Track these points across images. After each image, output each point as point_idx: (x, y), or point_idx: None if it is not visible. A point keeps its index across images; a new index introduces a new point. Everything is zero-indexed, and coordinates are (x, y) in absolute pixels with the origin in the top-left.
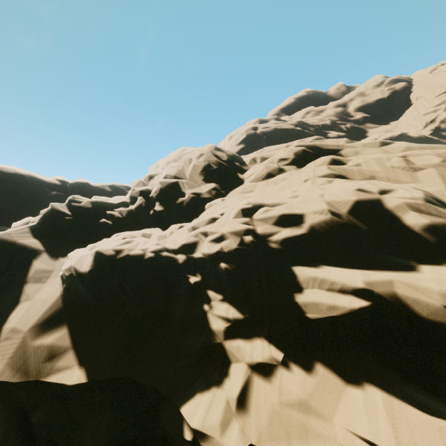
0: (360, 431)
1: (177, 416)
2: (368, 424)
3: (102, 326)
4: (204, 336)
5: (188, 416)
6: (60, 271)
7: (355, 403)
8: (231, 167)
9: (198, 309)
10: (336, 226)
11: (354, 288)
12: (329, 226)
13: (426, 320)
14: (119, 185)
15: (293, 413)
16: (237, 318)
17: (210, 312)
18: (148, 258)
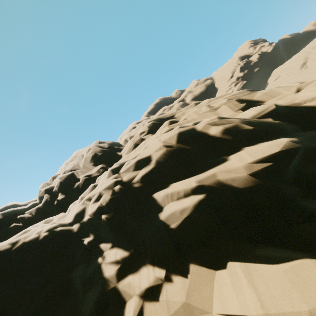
0: (233, 310)
1: None
2: (237, 298)
3: None
4: (99, 287)
5: None
6: None
7: (225, 284)
8: (112, 150)
9: (94, 264)
10: (171, 154)
11: (192, 189)
12: (167, 155)
13: (244, 190)
14: None
15: None
16: (124, 257)
17: (103, 263)
18: (42, 238)
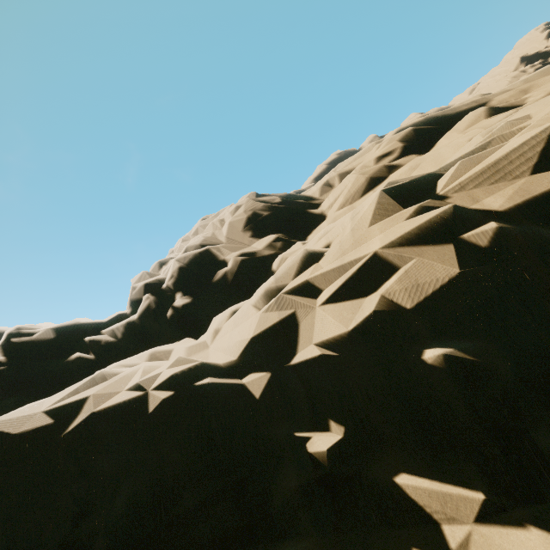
0: None
1: None
2: None
3: None
4: None
5: None
6: None
7: None
8: (293, 207)
9: None
10: None
11: None
12: None
13: None
14: None
15: None
16: None
17: None
18: (156, 413)
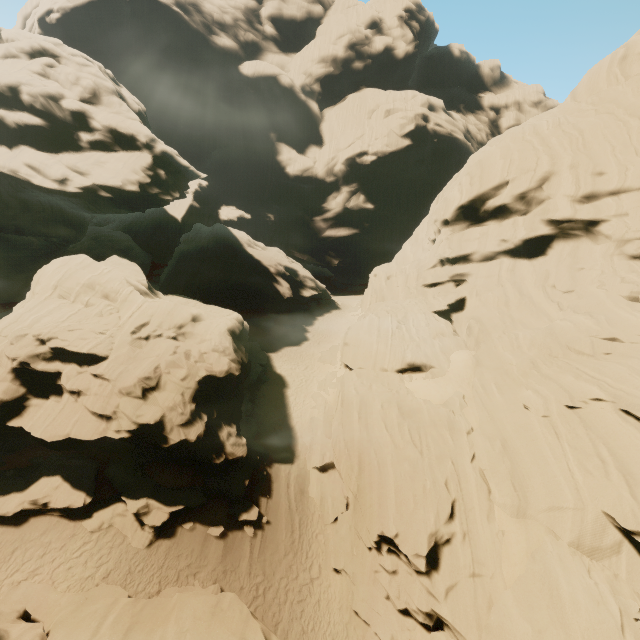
0: None
1: None
2: None
3: None
4: None
5: None
6: None
7: None
8: None
9: None
10: None
11: None
12: None
13: (8, 124)
14: None
15: None
16: None
17: None
18: None
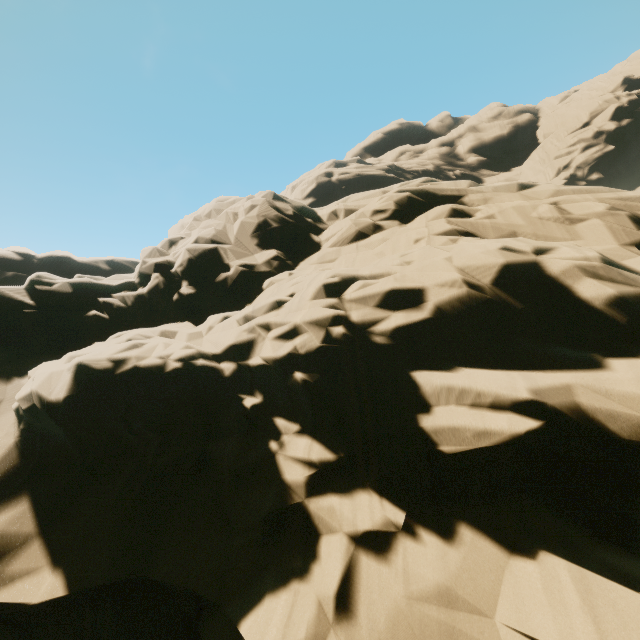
0: (544, 635)
1: (233, 639)
2: (555, 620)
3: (93, 491)
4: (273, 494)
5: (253, 639)
6: (14, 401)
7: (528, 585)
8: (300, 225)
9: (261, 449)
10: (476, 305)
11: (514, 401)
12: (466, 305)
13: (629, 444)
14: (122, 259)
15: (430, 613)
16: (326, 461)
17: (280, 453)
18: (171, 371)
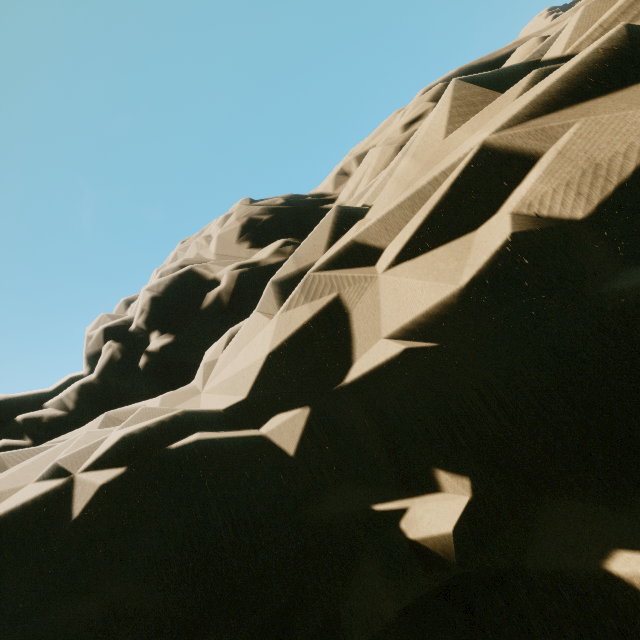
0: None
1: None
2: None
3: None
4: None
5: None
6: None
7: None
8: (301, 206)
9: None
10: None
11: None
12: None
13: None
14: None
15: None
16: None
17: None
18: (89, 516)
